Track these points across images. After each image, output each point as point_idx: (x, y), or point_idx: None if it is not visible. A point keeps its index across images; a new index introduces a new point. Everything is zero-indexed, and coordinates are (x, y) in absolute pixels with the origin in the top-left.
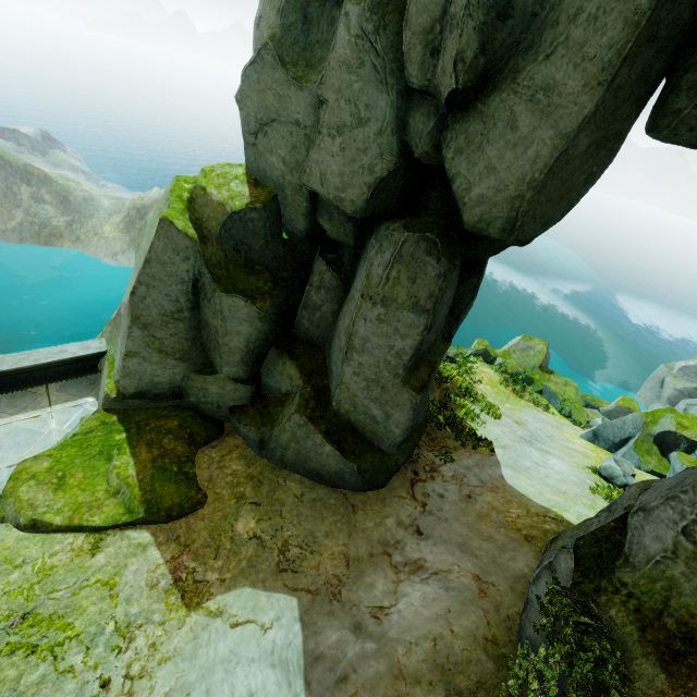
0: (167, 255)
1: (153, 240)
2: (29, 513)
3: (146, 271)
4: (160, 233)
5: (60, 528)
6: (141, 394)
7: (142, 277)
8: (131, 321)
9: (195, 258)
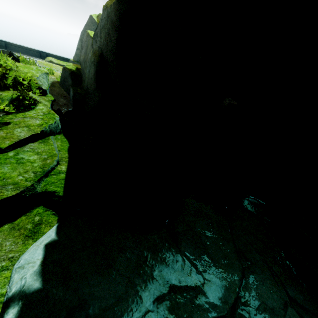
0: (90, 24)
1: (88, 20)
2: (50, 59)
3: (85, 27)
4: (89, 18)
5: (55, 63)
6: (78, 62)
7: (84, 29)
8: (79, 40)
9: (96, 26)
